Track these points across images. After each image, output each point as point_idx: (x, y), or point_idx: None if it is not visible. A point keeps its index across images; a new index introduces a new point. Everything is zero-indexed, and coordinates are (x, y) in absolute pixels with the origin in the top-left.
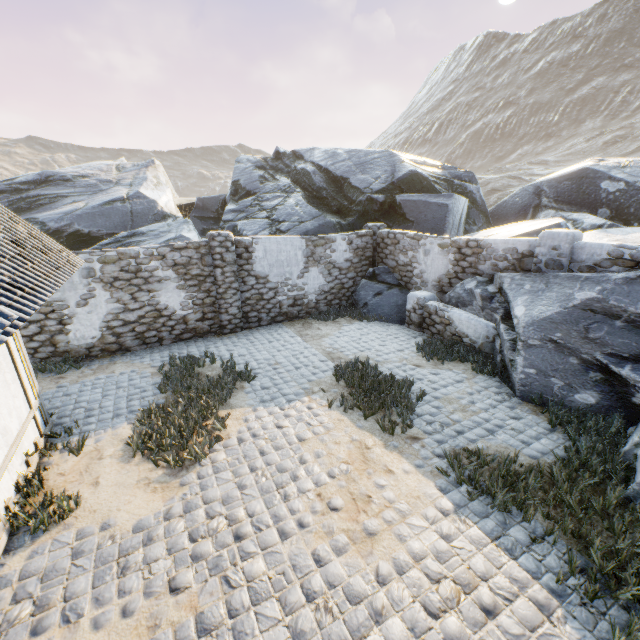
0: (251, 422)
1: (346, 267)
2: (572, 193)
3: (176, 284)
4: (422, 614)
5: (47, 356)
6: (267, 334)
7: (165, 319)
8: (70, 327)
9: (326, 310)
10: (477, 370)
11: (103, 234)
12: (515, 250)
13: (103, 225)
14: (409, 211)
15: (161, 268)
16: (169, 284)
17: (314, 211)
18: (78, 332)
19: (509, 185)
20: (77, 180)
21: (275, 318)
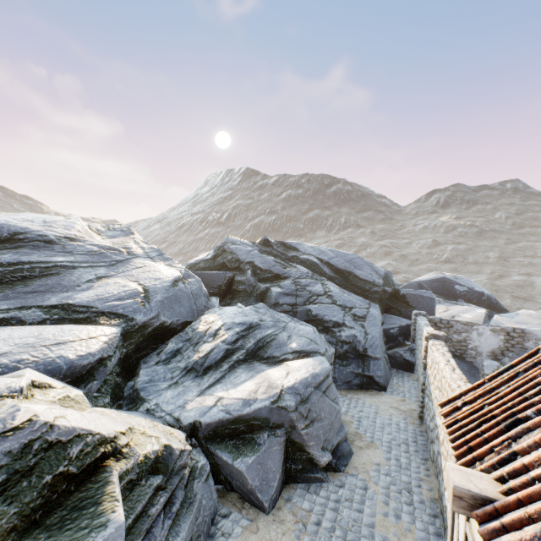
0: None
1: None
2: (441, 289)
3: None
4: None
5: None
6: None
7: None
8: None
9: None
10: None
11: (178, 324)
12: None
13: (179, 312)
14: (411, 300)
15: None
16: None
17: (361, 298)
18: None
19: None
20: (64, 242)
21: None
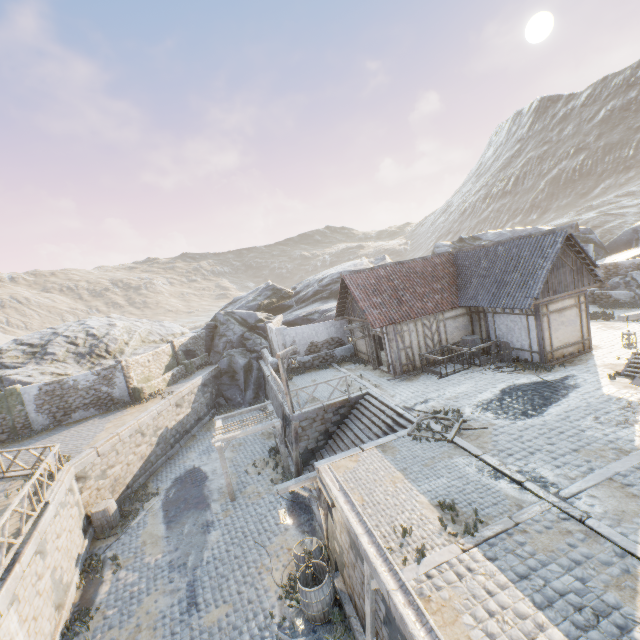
0: None
1: None
2: None
3: None
4: (637, 330)
5: None
6: None
7: None
8: None
9: None
10: (630, 307)
11: None
12: (633, 263)
13: None
14: None
15: None
16: None
17: None
18: None
19: (606, 221)
20: None
21: None
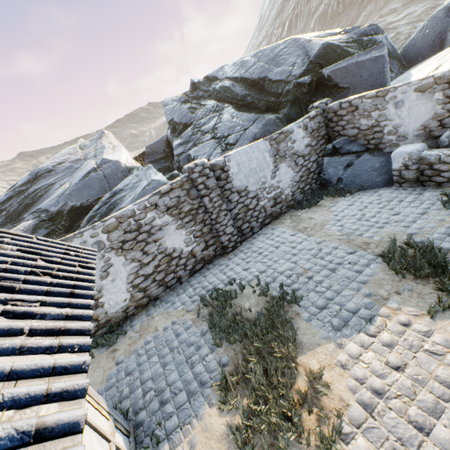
0: (352, 368)
1: (307, 152)
2: None
3: (174, 226)
4: None
5: (94, 331)
6: (267, 240)
7: (176, 260)
8: (102, 299)
9: (302, 198)
10: None
11: (91, 202)
12: None
13: (89, 195)
14: (341, 79)
15: (157, 217)
16: (169, 228)
17: (251, 116)
18: (110, 301)
19: None
20: (57, 168)
21: (263, 222)
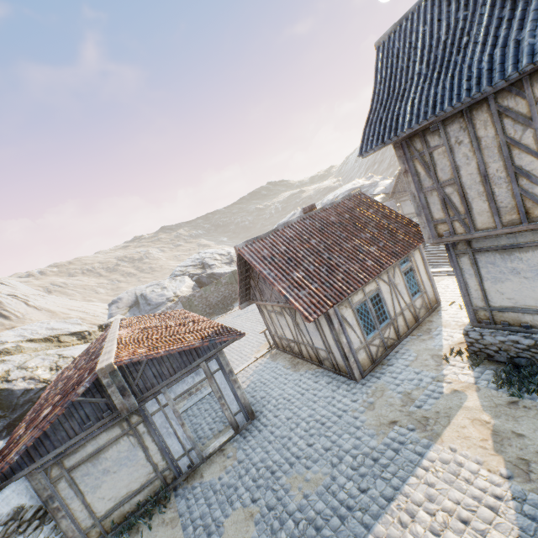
0: None
1: None
2: None
3: None
4: None
5: None
6: None
7: None
8: None
9: None
10: None
11: None
12: None
13: None
14: None
15: None
16: None
17: None
18: None
19: None
20: (362, 187)
21: None
